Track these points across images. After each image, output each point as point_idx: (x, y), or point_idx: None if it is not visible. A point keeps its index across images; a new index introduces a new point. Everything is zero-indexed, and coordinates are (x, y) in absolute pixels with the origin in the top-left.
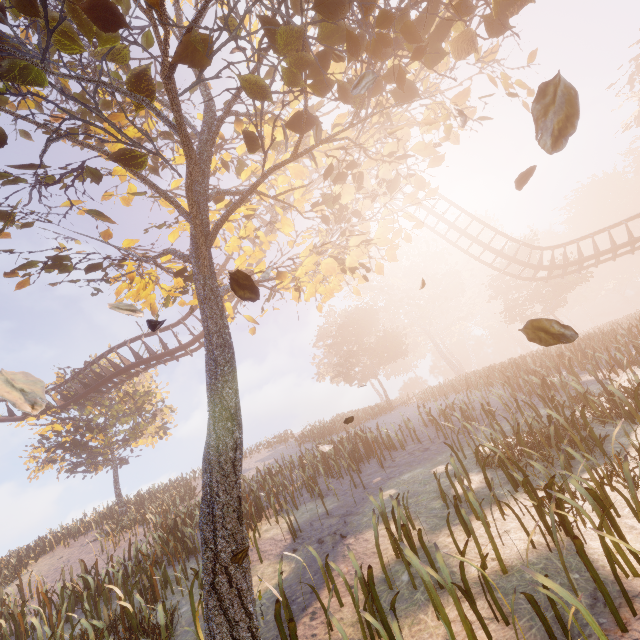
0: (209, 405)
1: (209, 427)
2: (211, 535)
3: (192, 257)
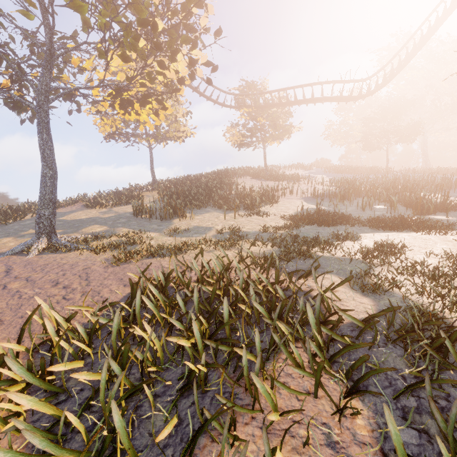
0: None
1: None
2: None
3: None
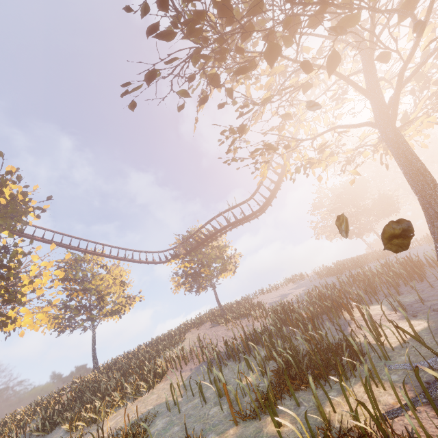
0: (426, 199)
1: (433, 210)
2: None
3: (379, 119)
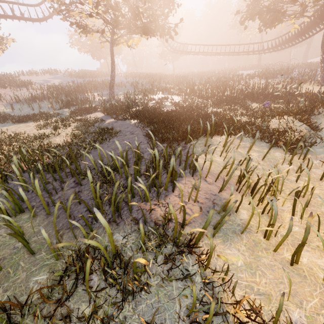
0: (112, 70)
1: (112, 73)
2: (112, 85)
3: (111, 44)
